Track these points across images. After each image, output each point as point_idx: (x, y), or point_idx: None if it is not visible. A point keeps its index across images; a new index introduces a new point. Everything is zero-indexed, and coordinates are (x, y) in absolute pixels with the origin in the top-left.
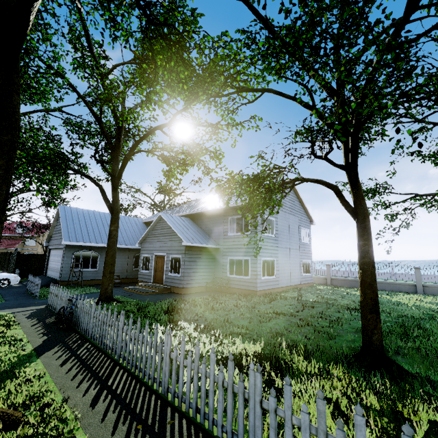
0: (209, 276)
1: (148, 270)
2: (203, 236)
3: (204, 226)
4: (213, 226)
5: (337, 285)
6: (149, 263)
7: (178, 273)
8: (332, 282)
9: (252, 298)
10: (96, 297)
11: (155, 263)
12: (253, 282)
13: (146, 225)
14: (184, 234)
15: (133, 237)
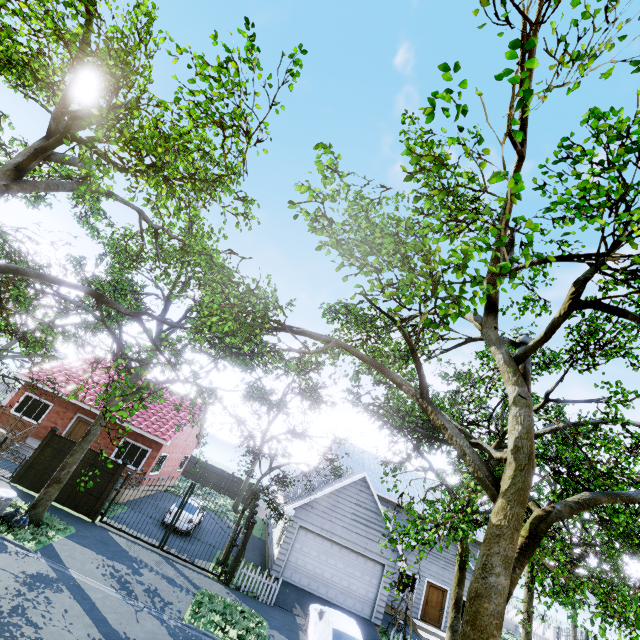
0: None
1: None
2: None
3: None
4: None
5: None
6: (414, 586)
7: None
8: None
9: None
10: None
11: (427, 592)
12: None
13: None
14: None
15: None
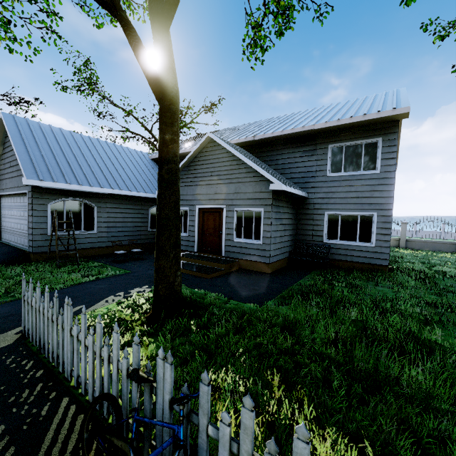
0: (291, 241)
1: (184, 232)
2: (283, 177)
3: (272, 163)
4: (294, 162)
5: (413, 248)
6: (186, 220)
7: (257, 238)
8: (407, 244)
9: (397, 280)
10: (126, 290)
11: (200, 220)
12: (381, 253)
13: (156, 163)
14: (266, 170)
15: (144, 179)
